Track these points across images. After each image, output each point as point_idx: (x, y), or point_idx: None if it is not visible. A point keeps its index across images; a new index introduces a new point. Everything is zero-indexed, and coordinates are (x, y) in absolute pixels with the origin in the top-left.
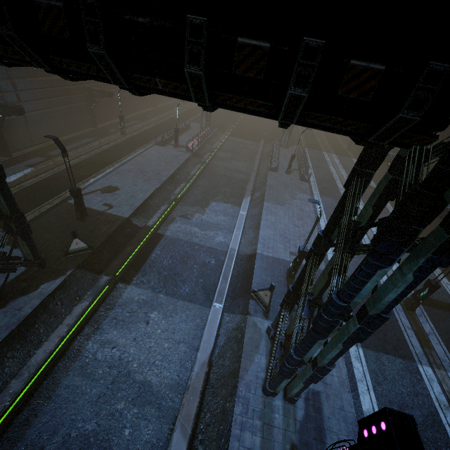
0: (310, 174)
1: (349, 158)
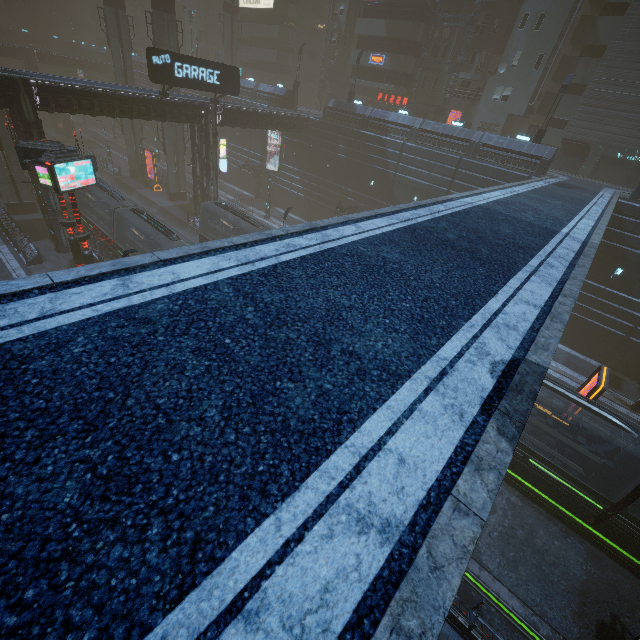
0: None
1: None
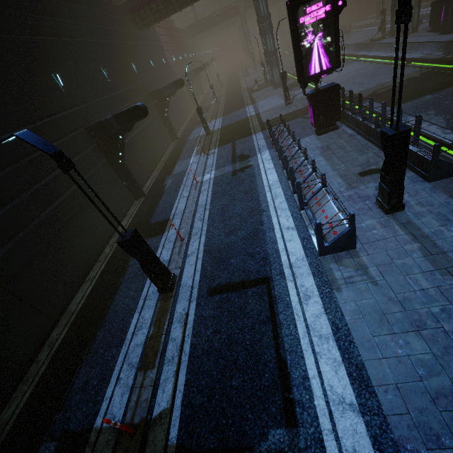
0: (350, 25)
1: (364, 18)
